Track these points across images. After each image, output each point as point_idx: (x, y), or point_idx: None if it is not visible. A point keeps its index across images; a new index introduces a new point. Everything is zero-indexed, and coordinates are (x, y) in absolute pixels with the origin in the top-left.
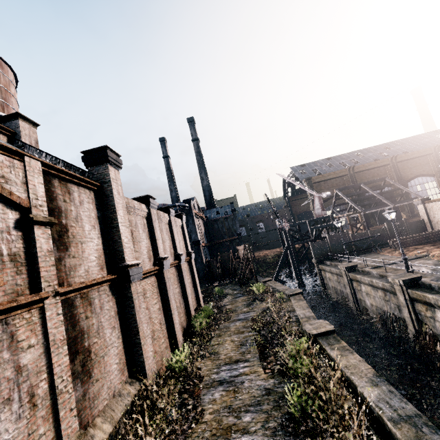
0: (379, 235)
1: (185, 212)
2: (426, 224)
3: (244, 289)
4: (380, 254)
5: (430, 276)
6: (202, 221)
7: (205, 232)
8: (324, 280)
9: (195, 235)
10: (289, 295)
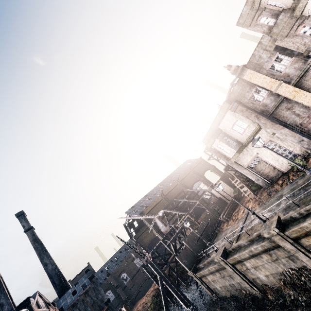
0: (210, 219)
1: None
2: (223, 199)
3: None
4: (224, 231)
5: (277, 214)
6: None
7: None
8: (209, 287)
9: None
10: None
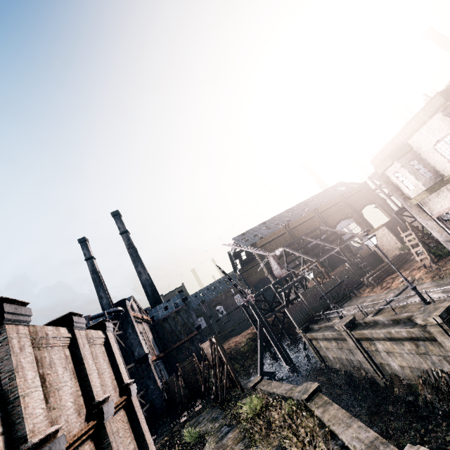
0: (348, 277)
1: (119, 320)
2: (379, 254)
3: (229, 412)
4: (363, 297)
5: None
6: (147, 325)
7: (155, 338)
8: (319, 353)
9: (139, 348)
10: (303, 401)
